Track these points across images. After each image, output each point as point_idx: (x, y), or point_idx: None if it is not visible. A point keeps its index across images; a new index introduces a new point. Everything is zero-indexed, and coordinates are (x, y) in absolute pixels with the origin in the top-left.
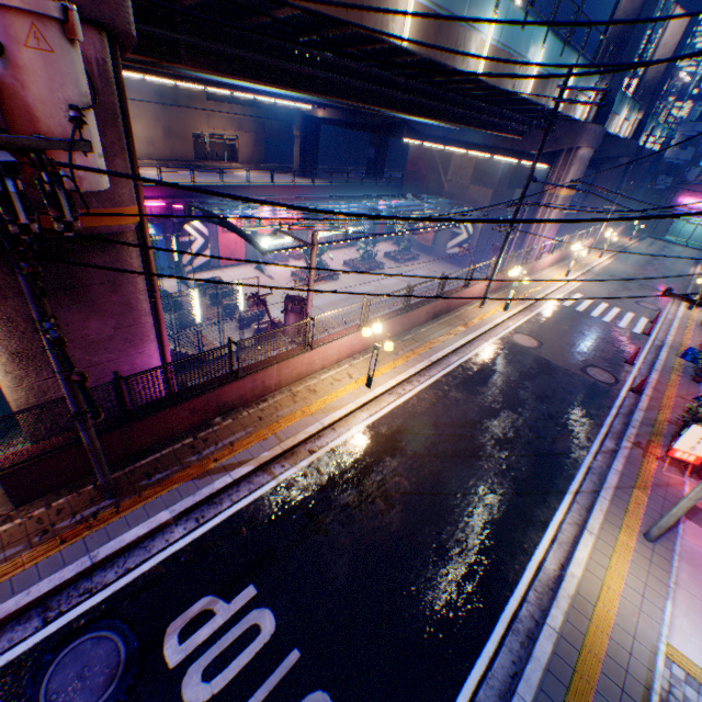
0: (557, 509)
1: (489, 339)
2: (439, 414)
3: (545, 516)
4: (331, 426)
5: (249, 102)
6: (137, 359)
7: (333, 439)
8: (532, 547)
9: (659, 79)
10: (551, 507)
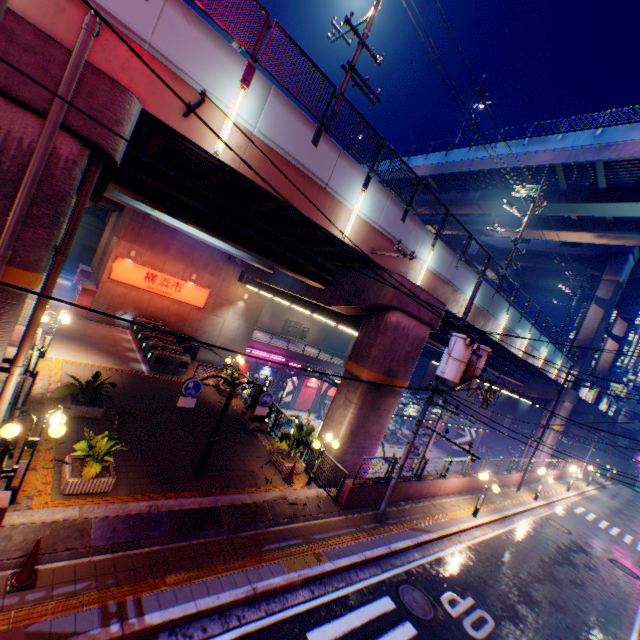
0: (630, 635)
1: (532, 515)
2: (523, 549)
3: (623, 635)
4: (462, 531)
5: None
6: (372, 451)
7: (468, 539)
8: None
9: (606, 372)
10: (625, 632)
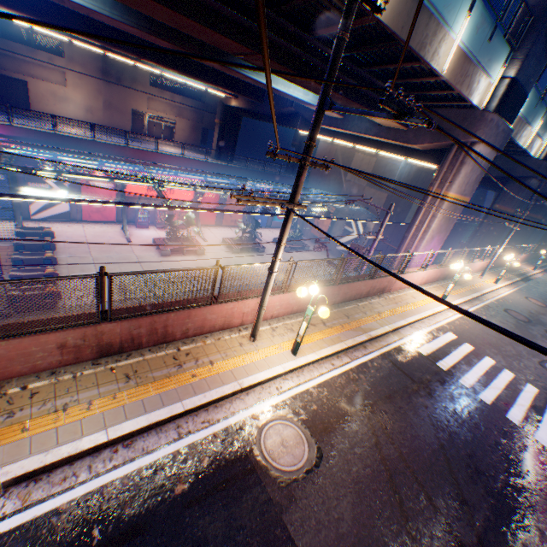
0: None
1: (198, 429)
2: None
3: None
4: None
5: (192, 95)
6: None
7: None
8: None
9: None
10: None
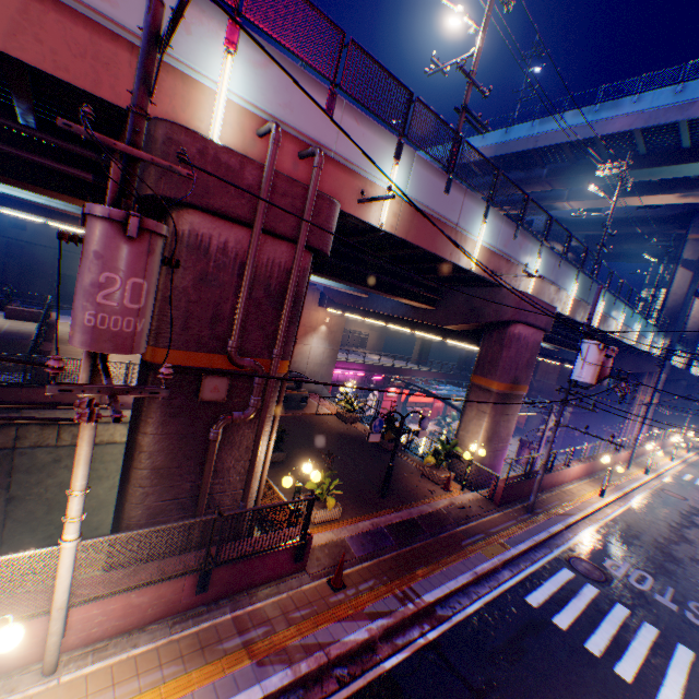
0: None
1: (647, 488)
2: (651, 519)
3: None
4: (595, 510)
5: None
6: (502, 452)
7: (603, 517)
8: None
9: (695, 334)
10: None
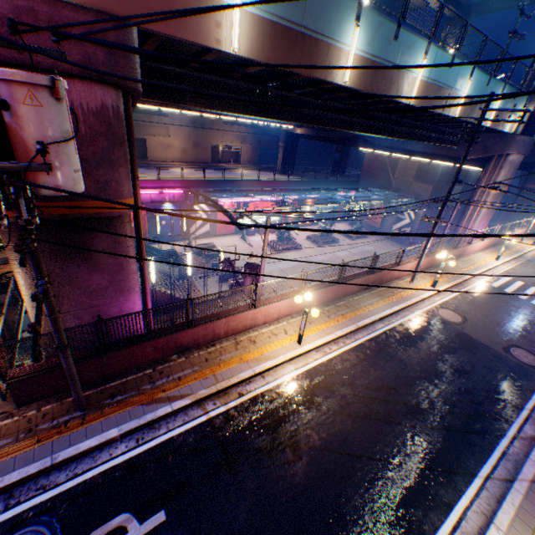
0: (464, 492)
1: (415, 311)
2: (357, 375)
3: (450, 497)
4: (262, 373)
5: (251, 124)
6: (124, 304)
7: (261, 385)
8: (431, 531)
9: None
10: (457, 489)
